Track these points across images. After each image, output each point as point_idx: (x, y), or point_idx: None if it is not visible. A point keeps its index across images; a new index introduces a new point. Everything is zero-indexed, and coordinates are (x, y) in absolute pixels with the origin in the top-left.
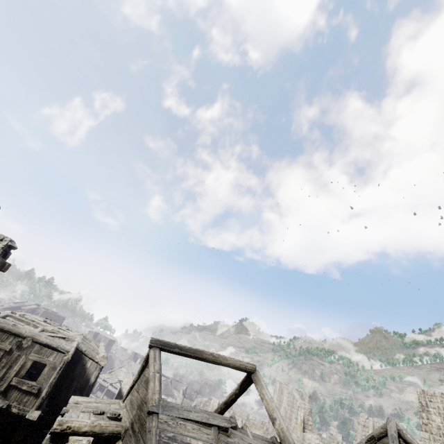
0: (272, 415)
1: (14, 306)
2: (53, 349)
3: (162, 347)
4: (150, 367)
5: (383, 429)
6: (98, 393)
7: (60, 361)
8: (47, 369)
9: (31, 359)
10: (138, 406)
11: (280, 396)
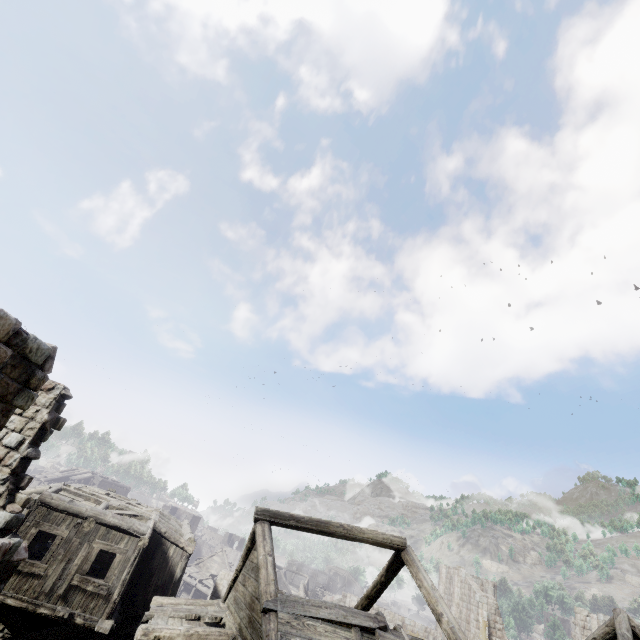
0: (437, 609)
1: (61, 476)
2: (123, 532)
3: (272, 519)
4: (259, 548)
5: (609, 626)
6: (183, 596)
7: (134, 549)
8: (118, 560)
9: (96, 547)
10: (247, 605)
11: (449, 587)
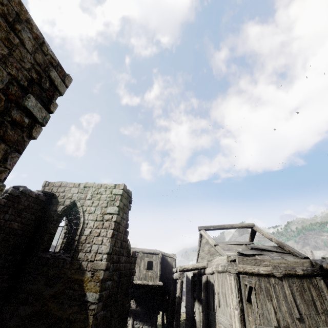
0: (270, 237)
1: None
2: (152, 254)
3: (205, 228)
4: (205, 235)
5: None
6: None
7: (158, 258)
8: (154, 263)
9: (146, 260)
10: (207, 253)
11: None
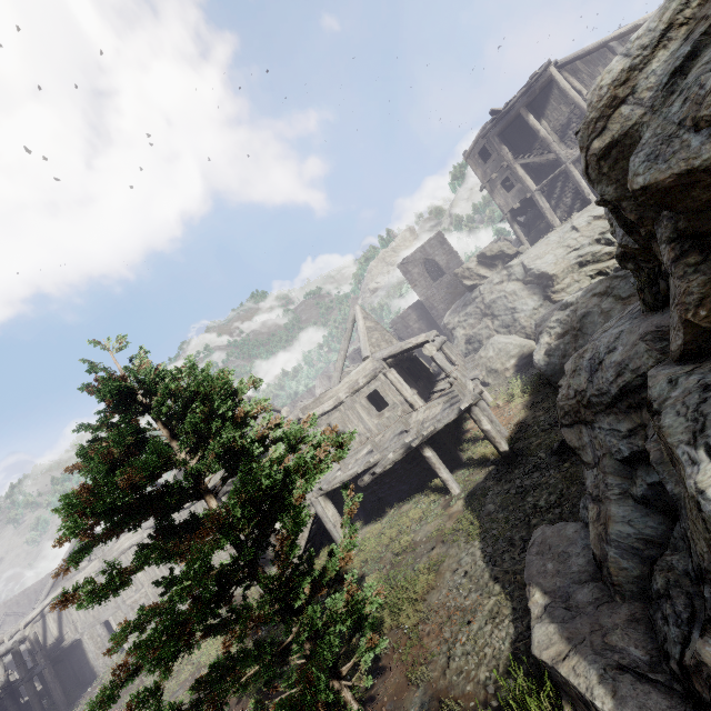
0: None
1: None
2: None
3: None
4: None
5: None
6: None
7: None
8: None
9: None
10: None
11: None
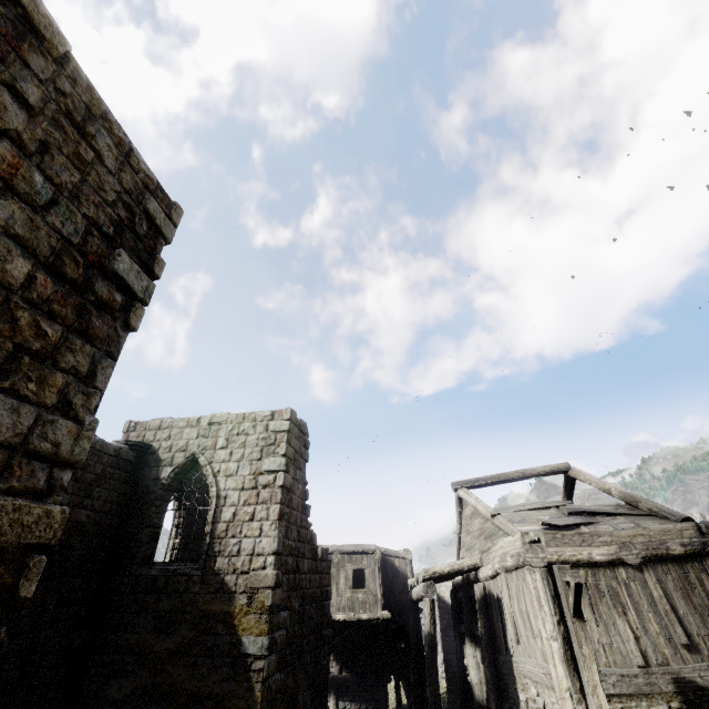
0: (606, 488)
1: None
2: (360, 554)
3: (466, 485)
4: (469, 499)
5: None
6: None
7: (374, 562)
8: (368, 573)
9: (349, 569)
10: (478, 537)
11: None
